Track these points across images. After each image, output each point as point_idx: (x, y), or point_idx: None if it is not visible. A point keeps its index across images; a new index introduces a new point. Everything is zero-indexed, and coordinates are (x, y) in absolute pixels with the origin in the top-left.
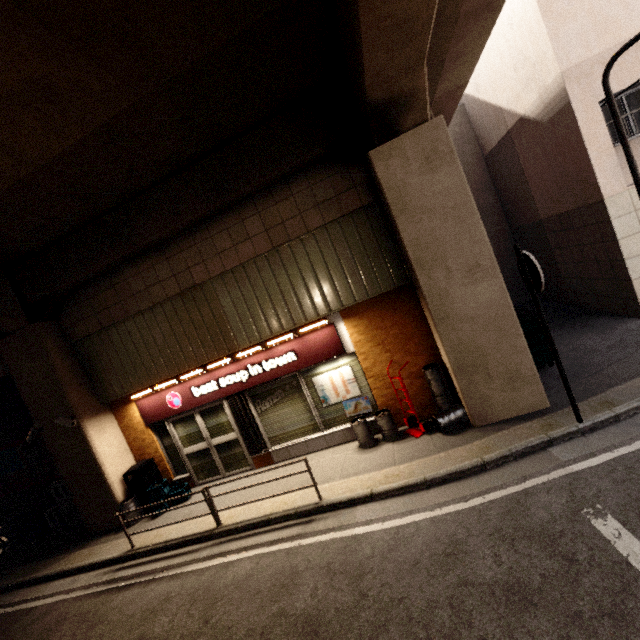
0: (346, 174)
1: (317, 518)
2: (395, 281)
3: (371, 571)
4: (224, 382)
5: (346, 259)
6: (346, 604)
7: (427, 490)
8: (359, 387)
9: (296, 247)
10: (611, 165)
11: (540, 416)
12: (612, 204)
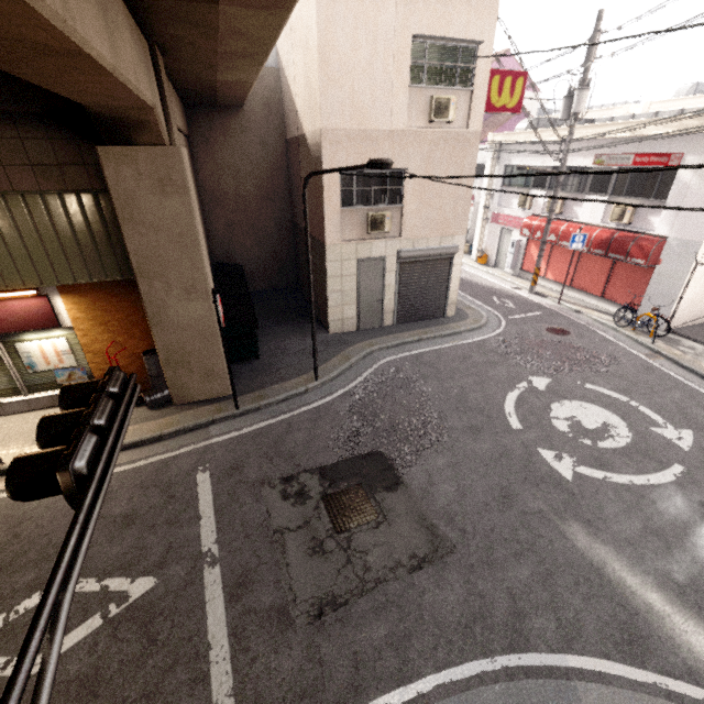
0: (74, 146)
1: None
2: (124, 273)
3: (31, 519)
4: None
5: (67, 237)
6: None
7: None
8: (76, 359)
9: None
10: (336, 222)
11: (221, 401)
12: (330, 251)
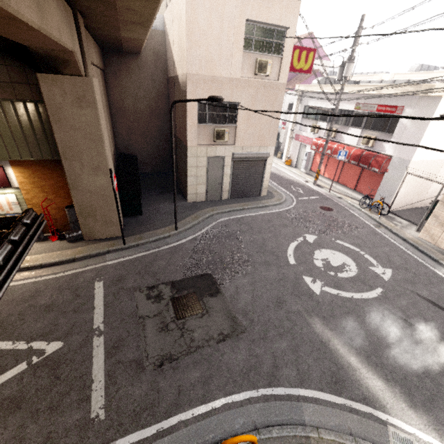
0: (22, 71)
1: None
2: (54, 155)
3: None
4: None
5: (17, 129)
6: None
7: (40, 269)
8: (21, 208)
9: None
10: (194, 132)
11: (115, 240)
12: (190, 150)
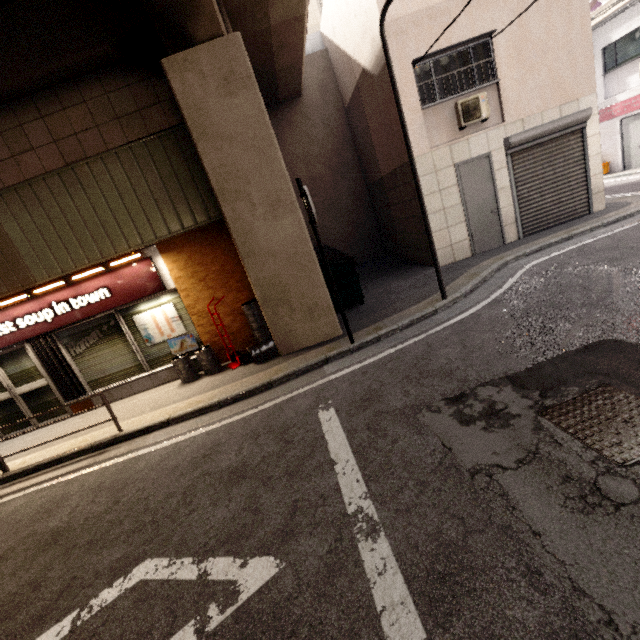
0: (149, 86)
1: (112, 448)
2: (211, 214)
3: (135, 482)
4: (23, 323)
5: (157, 186)
6: (97, 512)
7: (218, 410)
8: (184, 325)
9: (96, 166)
10: (419, 126)
11: (331, 342)
12: (419, 163)
